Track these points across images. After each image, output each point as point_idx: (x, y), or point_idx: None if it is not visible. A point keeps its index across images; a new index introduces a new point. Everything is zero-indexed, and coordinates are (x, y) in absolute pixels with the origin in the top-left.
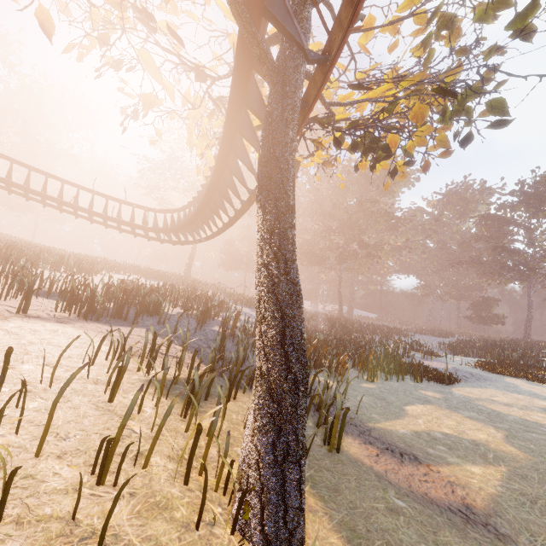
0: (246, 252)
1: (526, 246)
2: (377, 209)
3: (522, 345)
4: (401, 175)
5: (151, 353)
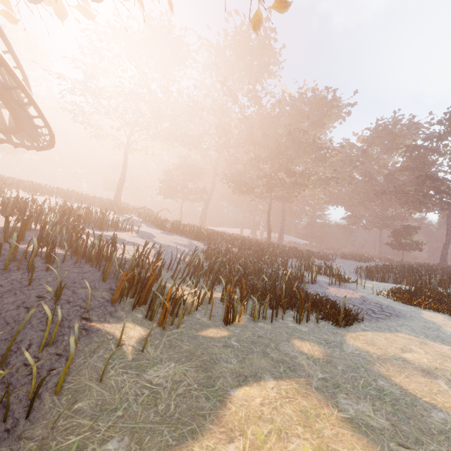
0: (182, 181)
1: (450, 174)
2: (305, 138)
3: (439, 270)
4: (280, 0)
5: None
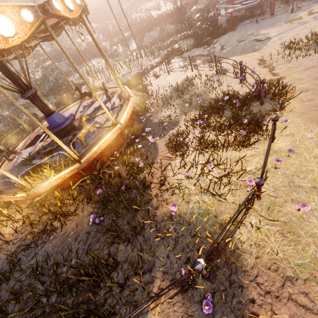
0: None
1: None
2: None
3: None
4: None
5: None
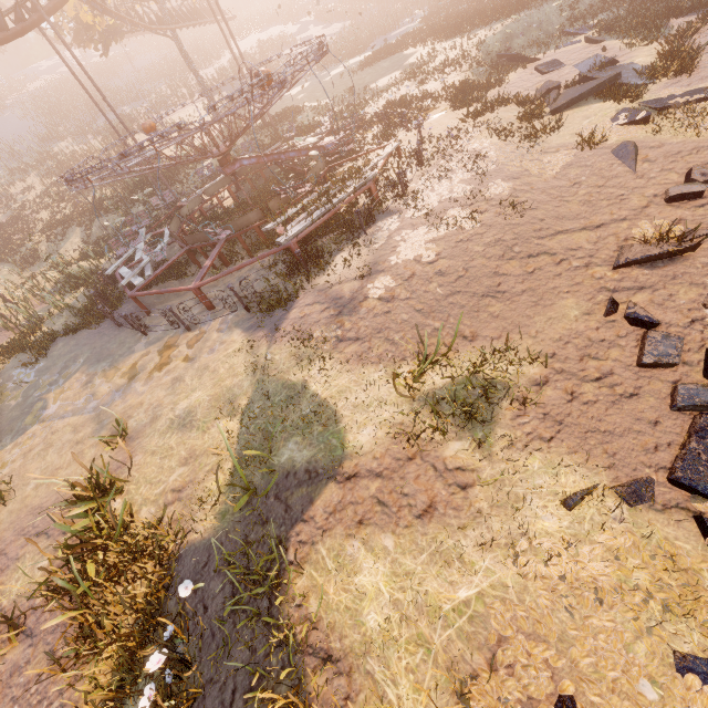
0: None
1: None
2: None
3: None
4: None
5: None
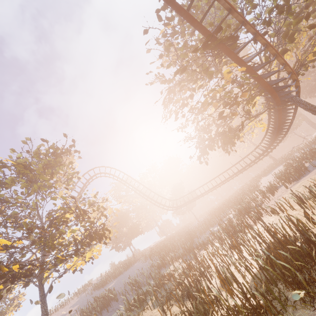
0: None
1: None
2: None
3: None
4: None
5: None
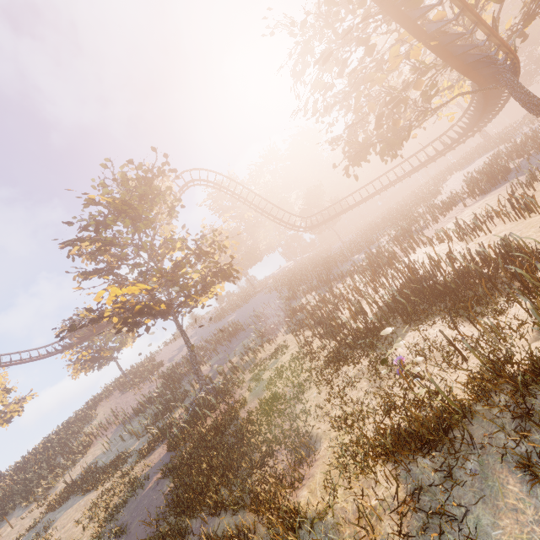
0: (526, 59)
1: None
2: None
3: None
4: None
5: (533, 176)
